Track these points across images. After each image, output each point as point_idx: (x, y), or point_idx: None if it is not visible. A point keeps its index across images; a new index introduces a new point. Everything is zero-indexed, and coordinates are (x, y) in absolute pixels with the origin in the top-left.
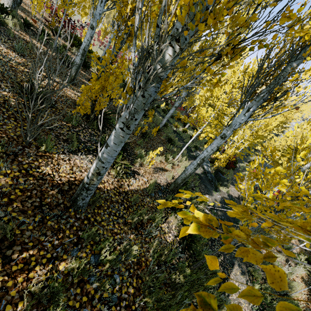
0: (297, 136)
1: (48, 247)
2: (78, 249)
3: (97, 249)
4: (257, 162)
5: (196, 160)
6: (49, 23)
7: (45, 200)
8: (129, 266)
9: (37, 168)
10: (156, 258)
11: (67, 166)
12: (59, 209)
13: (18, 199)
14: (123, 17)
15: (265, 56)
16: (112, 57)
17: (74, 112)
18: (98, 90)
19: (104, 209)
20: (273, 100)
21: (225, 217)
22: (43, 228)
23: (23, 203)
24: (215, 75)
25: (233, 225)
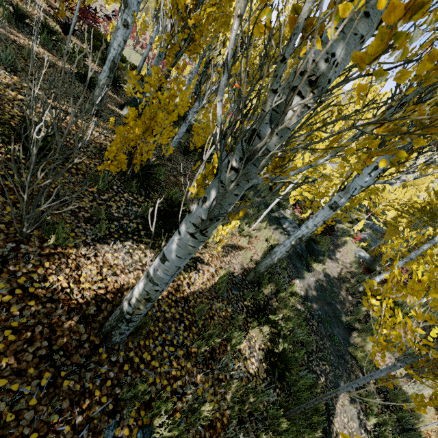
0: (419, 185)
1: (66, 433)
2: (116, 424)
3: (147, 416)
4: (362, 222)
5: (289, 239)
6: (56, 12)
7: (57, 342)
8: (198, 434)
9: (42, 280)
10: (238, 412)
11: (92, 268)
12: (81, 352)
13: (10, 350)
14: (179, 12)
15: (412, 83)
16: (160, 78)
17: (100, 168)
18: (139, 134)
19: (154, 336)
20: (418, 154)
21: (323, 312)
22: (56, 397)
23: (19, 356)
24: (381, 153)
25: (335, 323)
